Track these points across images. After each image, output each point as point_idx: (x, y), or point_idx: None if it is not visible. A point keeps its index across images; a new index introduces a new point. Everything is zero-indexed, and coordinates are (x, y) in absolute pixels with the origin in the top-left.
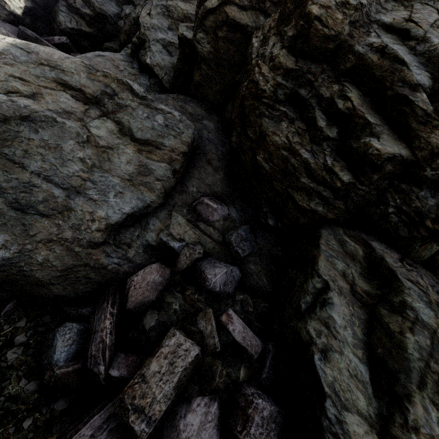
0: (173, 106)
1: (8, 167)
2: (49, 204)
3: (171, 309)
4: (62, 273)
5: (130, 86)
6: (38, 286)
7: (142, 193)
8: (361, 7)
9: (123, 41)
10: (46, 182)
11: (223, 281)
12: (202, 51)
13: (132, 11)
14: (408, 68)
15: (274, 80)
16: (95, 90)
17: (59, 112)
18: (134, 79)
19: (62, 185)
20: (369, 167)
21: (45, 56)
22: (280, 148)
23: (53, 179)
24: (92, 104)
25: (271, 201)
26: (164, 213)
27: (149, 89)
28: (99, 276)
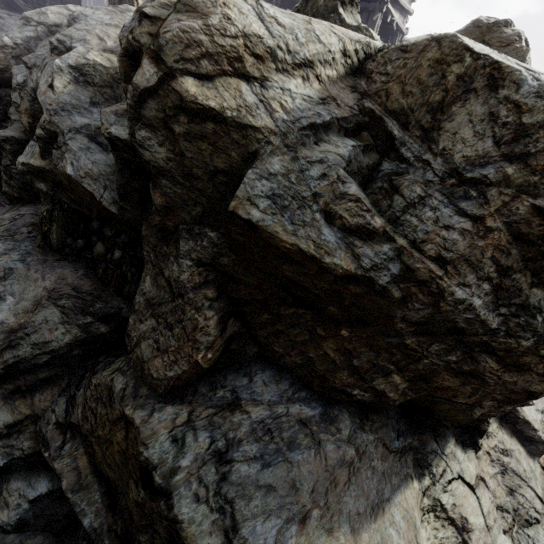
0: None
1: None
2: None
3: None
4: None
5: None
6: None
7: None
8: (18, 46)
9: None
10: None
11: None
12: None
13: None
14: (12, 78)
15: None
16: None
17: None
18: None
19: None
20: (3, 149)
21: None
22: None
23: None
24: None
25: None
26: None
27: None
28: None
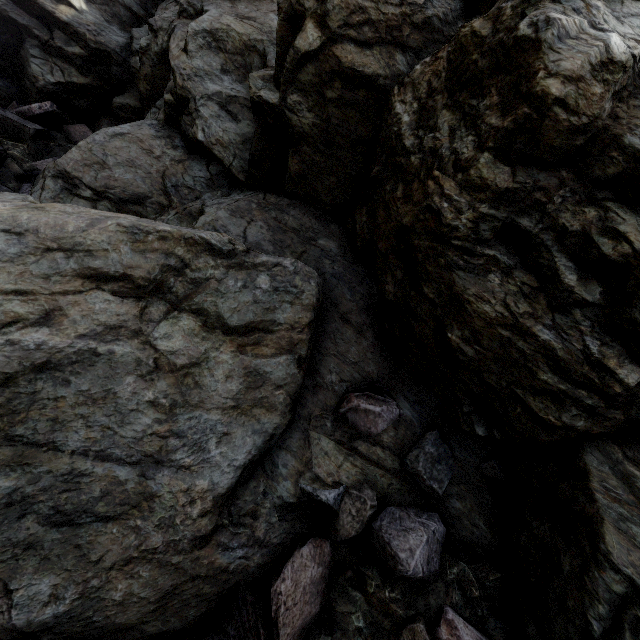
0: (263, 222)
1: (29, 457)
2: (113, 498)
3: (350, 626)
4: (158, 603)
5: (207, 241)
6: (120, 631)
7: (258, 419)
8: (634, 62)
9: (144, 93)
10: (101, 461)
11: (426, 557)
12: (299, 123)
13: (150, 41)
14: None
15: (475, 211)
16: (149, 269)
17: (98, 333)
18: (182, 170)
19: (128, 459)
20: None
21: (51, 232)
22: (496, 324)
23: (112, 452)
24: (150, 295)
25: (476, 396)
26: (296, 438)
27: (211, 184)
28: (218, 586)
